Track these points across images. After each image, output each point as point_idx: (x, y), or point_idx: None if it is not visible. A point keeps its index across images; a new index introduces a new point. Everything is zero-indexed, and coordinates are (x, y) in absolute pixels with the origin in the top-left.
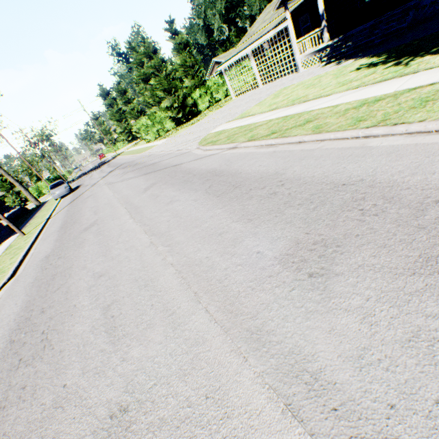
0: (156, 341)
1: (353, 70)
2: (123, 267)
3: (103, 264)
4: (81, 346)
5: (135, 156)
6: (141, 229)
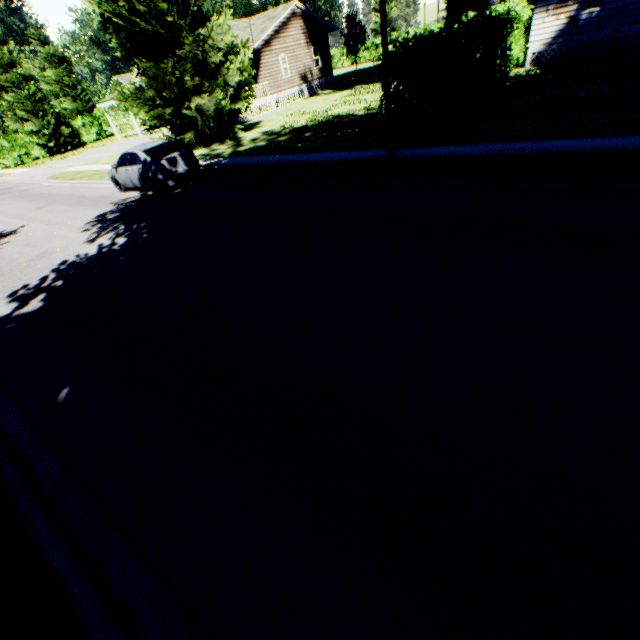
0: None
1: None
2: None
3: None
4: None
5: None
6: None
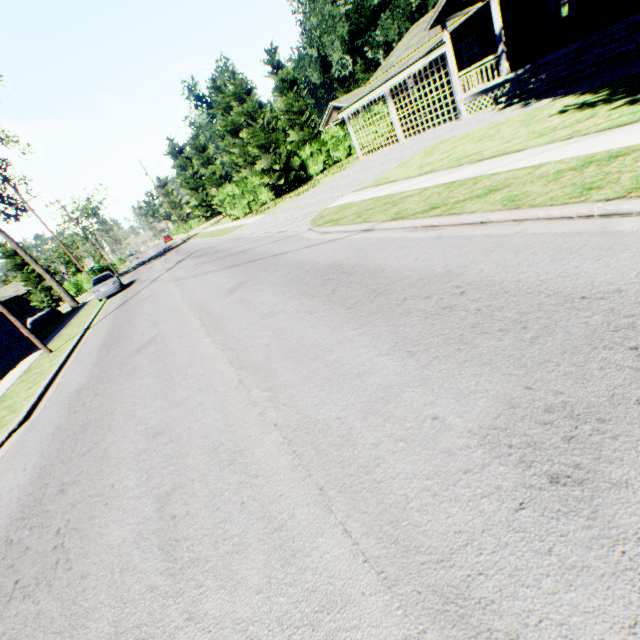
0: (250, 584)
1: (554, 113)
2: (193, 421)
3: (161, 413)
4: (116, 572)
5: (215, 240)
6: (224, 356)
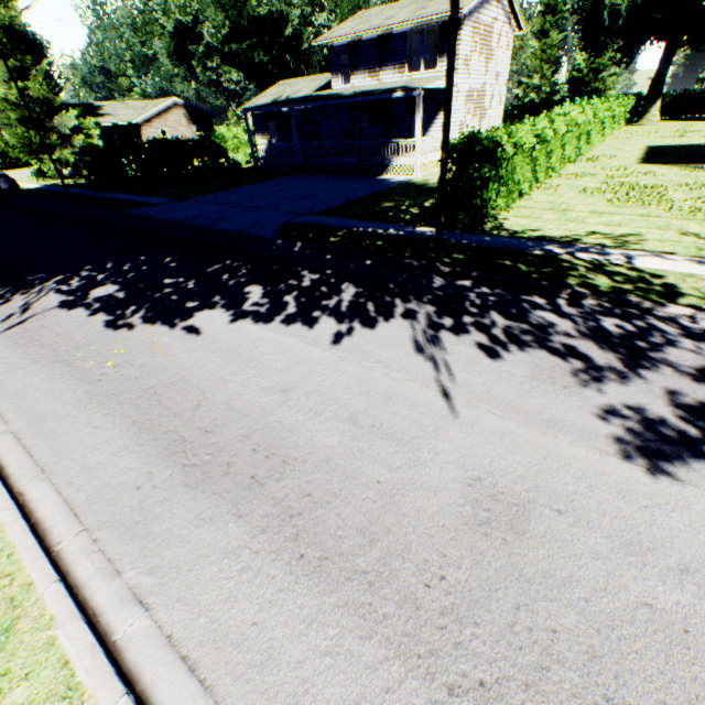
0: None
1: None
2: None
3: None
4: None
5: None
6: None
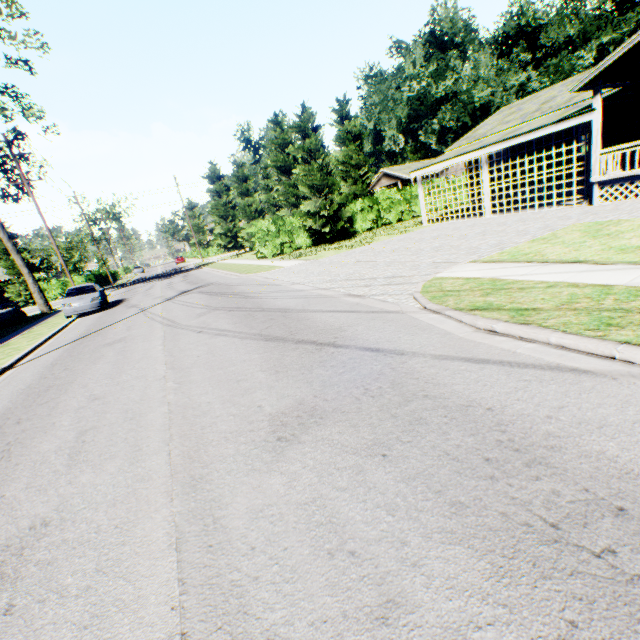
0: None
1: None
2: None
3: None
4: None
5: (235, 276)
6: None
